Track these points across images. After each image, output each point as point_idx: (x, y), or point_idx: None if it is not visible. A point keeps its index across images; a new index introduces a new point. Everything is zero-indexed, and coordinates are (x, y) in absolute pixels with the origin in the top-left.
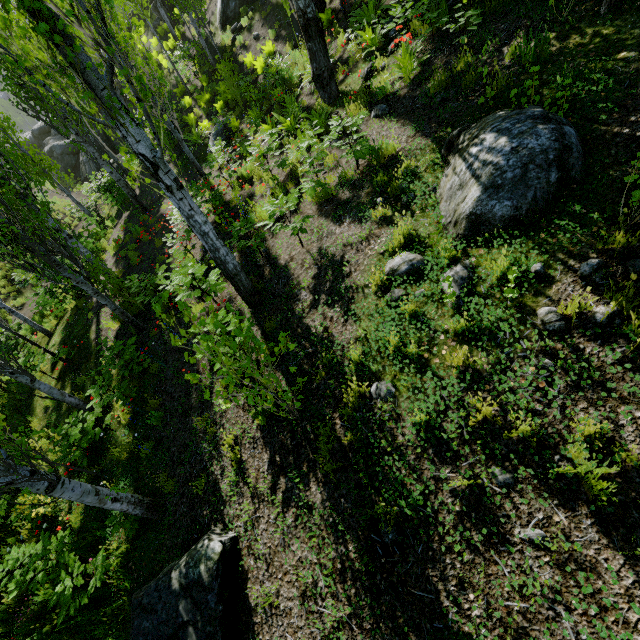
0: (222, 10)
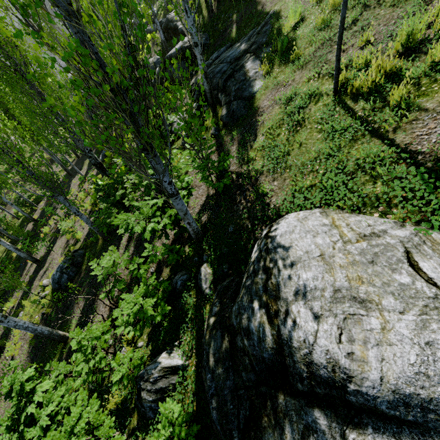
0: None
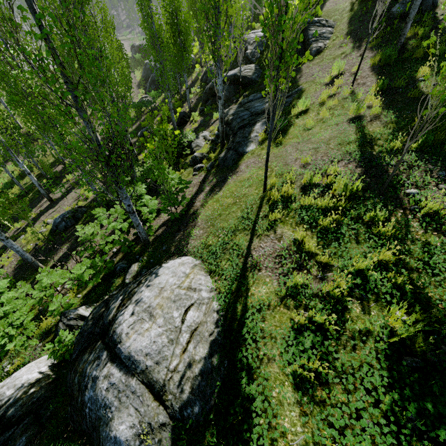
0: (203, 75)
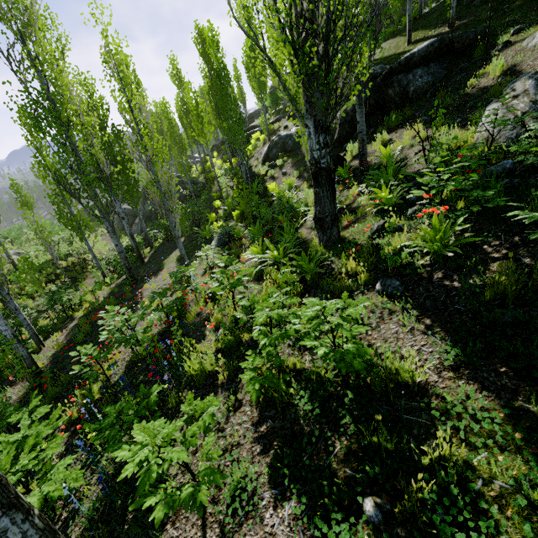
0: (266, 152)
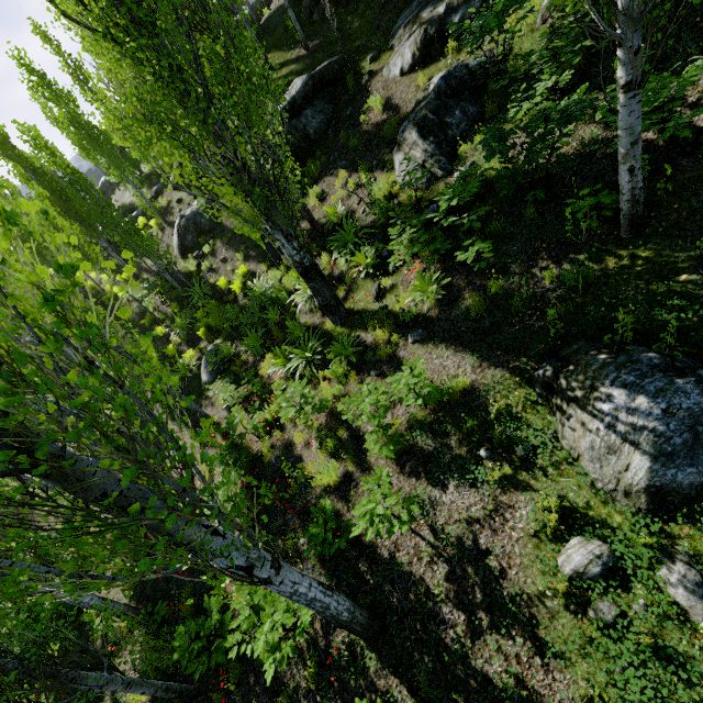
0: (180, 243)
